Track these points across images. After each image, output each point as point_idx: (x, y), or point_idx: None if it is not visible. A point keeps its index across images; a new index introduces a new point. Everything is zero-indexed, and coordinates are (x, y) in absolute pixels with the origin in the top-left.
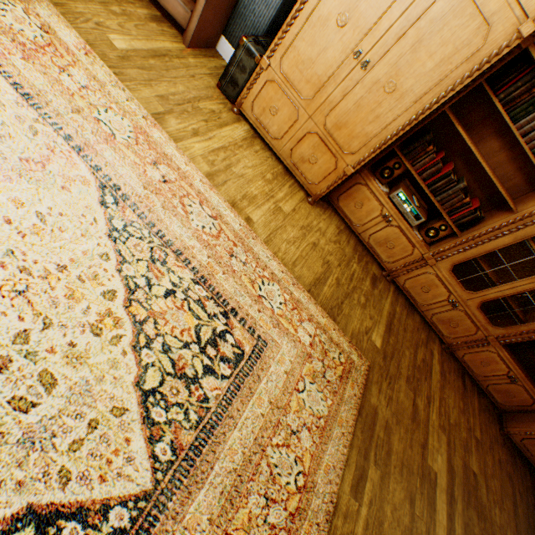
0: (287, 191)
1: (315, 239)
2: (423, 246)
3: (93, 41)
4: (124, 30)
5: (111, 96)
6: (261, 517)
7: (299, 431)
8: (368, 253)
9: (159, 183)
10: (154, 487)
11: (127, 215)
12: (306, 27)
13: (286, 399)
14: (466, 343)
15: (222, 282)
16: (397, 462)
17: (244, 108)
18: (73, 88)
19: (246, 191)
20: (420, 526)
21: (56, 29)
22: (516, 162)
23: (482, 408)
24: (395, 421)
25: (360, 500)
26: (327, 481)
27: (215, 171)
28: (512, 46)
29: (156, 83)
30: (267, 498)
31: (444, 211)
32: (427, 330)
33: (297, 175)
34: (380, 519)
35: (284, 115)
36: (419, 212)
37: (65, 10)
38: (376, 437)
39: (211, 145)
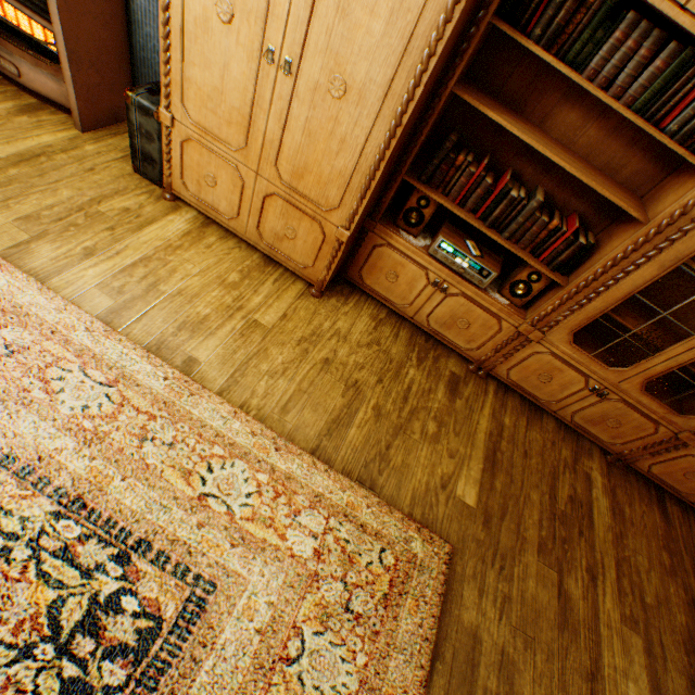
0: (271, 289)
1: (328, 352)
2: (512, 314)
3: None
4: None
5: None
6: None
7: None
8: (438, 342)
9: None
10: None
11: None
12: (187, 43)
13: (261, 688)
14: (645, 448)
15: (124, 495)
16: None
17: (177, 189)
18: None
19: (186, 315)
20: None
21: None
22: (621, 134)
23: None
24: (523, 643)
25: None
26: None
27: (124, 302)
28: None
29: (19, 200)
30: None
31: (524, 250)
32: (574, 439)
33: (282, 261)
34: None
35: (226, 182)
36: (483, 265)
37: None
38: (481, 694)
39: (119, 263)
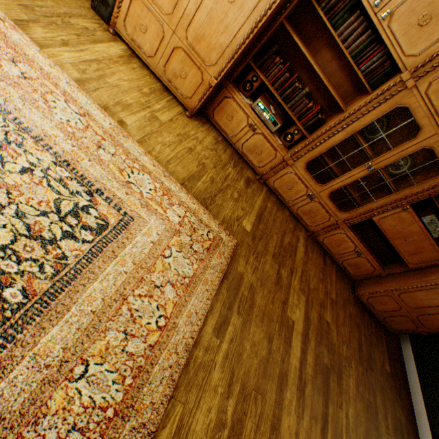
0: (165, 104)
1: (192, 145)
2: (283, 149)
3: None
4: None
5: None
6: (120, 348)
7: (164, 286)
8: (244, 161)
9: (18, 79)
10: (3, 324)
11: None
12: None
13: (152, 263)
14: (323, 229)
15: (89, 168)
16: (259, 313)
17: (118, 28)
18: None
19: (120, 99)
20: (277, 357)
21: None
22: (344, 70)
23: (339, 279)
24: (260, 285)
25: (222, 338)
26: (189, 323)
27: (86, 79)
28: None
29: None
30: (128, 335)
31: (295, 116)
32: (295, 222)
33: (174, 92)
34: (240, 352)
35: (153, 32)
36: (275, 119)
37: None
38: (241, 295)
39: (82, 57)
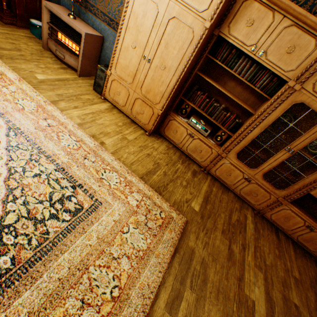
0: (132, 130)
1: (149, 152)
2: (216, 146)
3: (26, 77)
4: (45, 73)
5: (28, 95)
6: (75, 316)
7: (120, 258)
8: (190, 159)
9: (46, 127)
10: None
11: (21, 140)
12: (121, 53)
13: (112, 237)
14: (267, 206)
15: (76, 171)
16: (213, 289)
17: (106, 96)
18: (7, 92)
19: (103, 130)
20: None
21: (7, 74)
22: (247, 90)
23: (299, 255)
24: (212, 259)
25: (175, 315)
26: (141, 295)
27: (84, 122)
28: (205, 33)
29: (57, 90)
30: (85, 303)
31: (219, 124)
32: (241, 202)
33: (137, 122)
34: None
35: (123, 94)
36: (205, 127)
37: (15, 68)
38: (193, 269)
39: (84, 112)
